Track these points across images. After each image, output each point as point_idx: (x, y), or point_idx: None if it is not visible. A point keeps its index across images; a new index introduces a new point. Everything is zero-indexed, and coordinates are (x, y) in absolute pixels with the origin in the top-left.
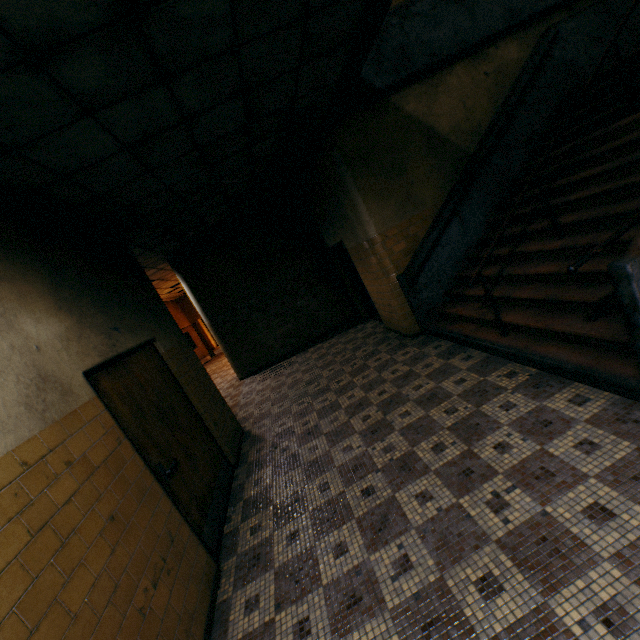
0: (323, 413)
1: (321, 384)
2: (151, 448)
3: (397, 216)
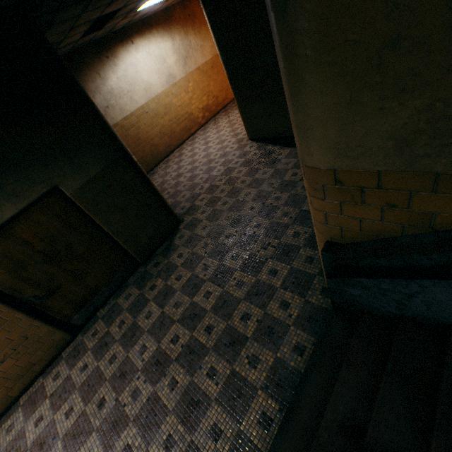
0: (188, 284)
1: (231, 239)
2: (27, 288)
3: (400, 151)
